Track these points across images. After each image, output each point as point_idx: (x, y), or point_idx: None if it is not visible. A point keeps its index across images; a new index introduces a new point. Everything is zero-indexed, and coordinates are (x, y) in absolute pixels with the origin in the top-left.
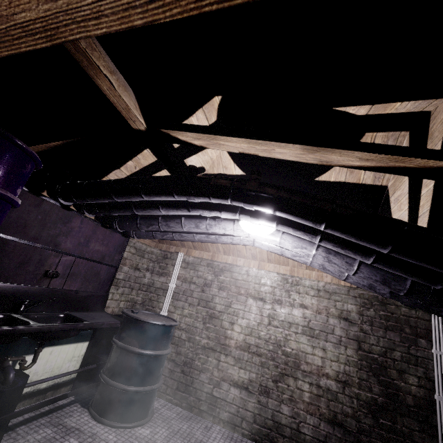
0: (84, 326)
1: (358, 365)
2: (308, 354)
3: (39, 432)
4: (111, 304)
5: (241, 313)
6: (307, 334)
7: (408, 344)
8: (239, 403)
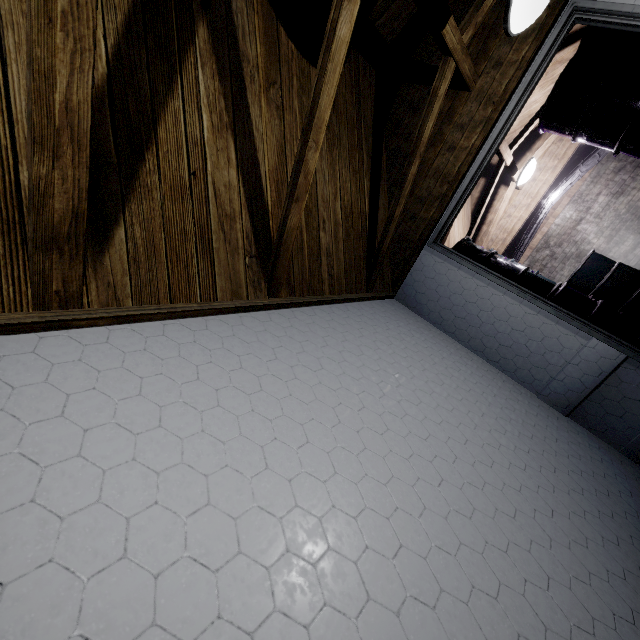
0: None
1: None
2: (632, 199)
3: None
4: None
5: (584, 235)
6: (619, 196)
7: None
8: None
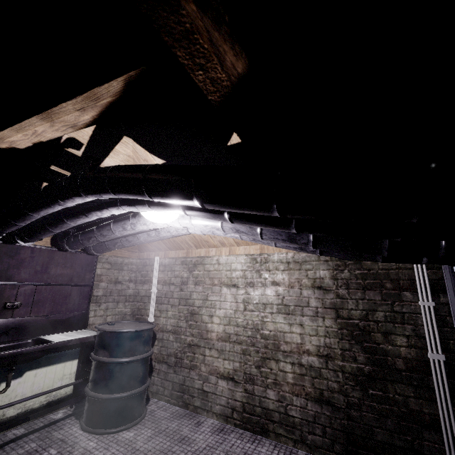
0: (45, 347)
1: (339, 335)
2: (286, 332)
3: (24, 447)
4: (96, 320)
5: (218, 304)
6: (283, 312)
7: (391, 301)
8: (228, 395)
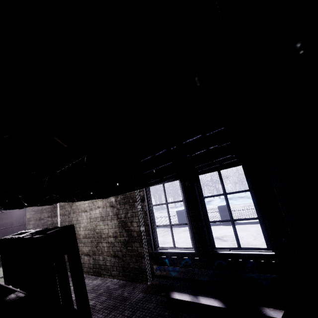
0: None
1: (118, 226)
2: (103, 229)
3: None
4: None
5: (81, 221)
6: (102, 220)
7: (132, 207)
8: (88, 262)
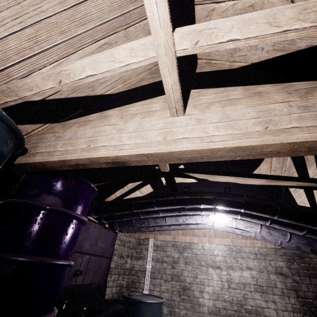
0: (106, 314)
1: (302, 311)
2: (264, 308)
3: None
4: (107, 291)
5: (206, 281)
6: (259, 291)
7: None
8: None
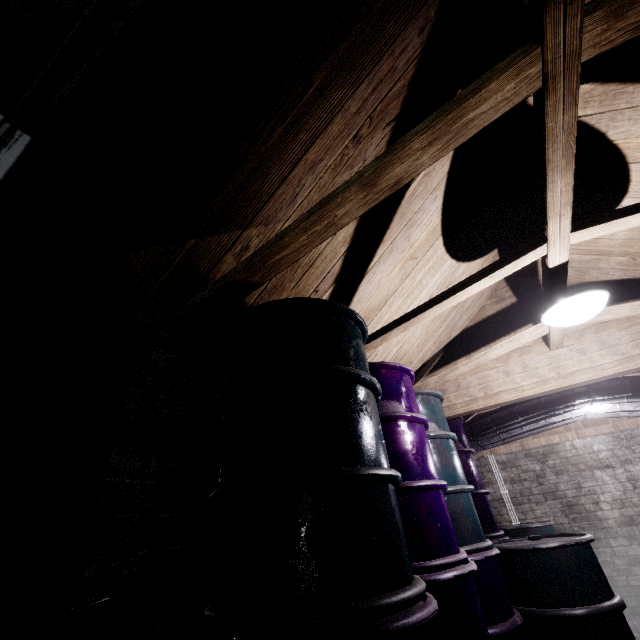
0: None
1: None
2: None
3: None
4: None
5: (597, 488)
6: None
7: None
8: None
